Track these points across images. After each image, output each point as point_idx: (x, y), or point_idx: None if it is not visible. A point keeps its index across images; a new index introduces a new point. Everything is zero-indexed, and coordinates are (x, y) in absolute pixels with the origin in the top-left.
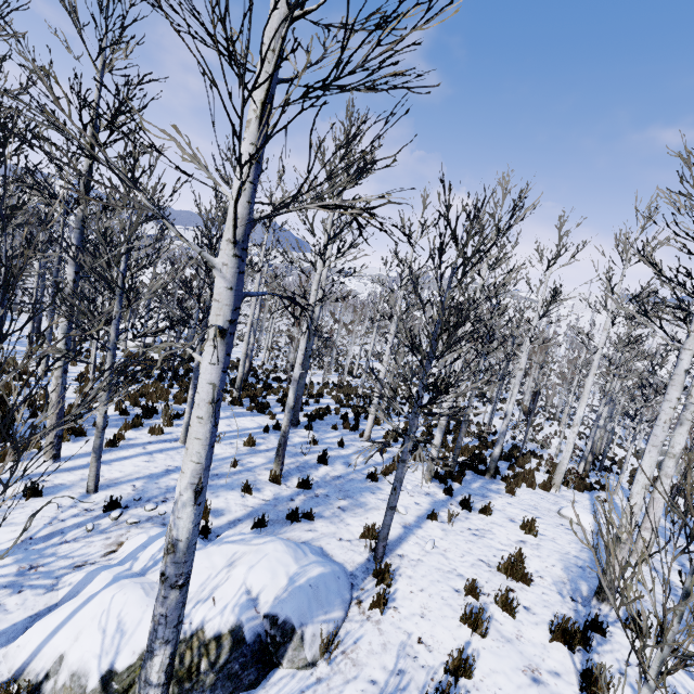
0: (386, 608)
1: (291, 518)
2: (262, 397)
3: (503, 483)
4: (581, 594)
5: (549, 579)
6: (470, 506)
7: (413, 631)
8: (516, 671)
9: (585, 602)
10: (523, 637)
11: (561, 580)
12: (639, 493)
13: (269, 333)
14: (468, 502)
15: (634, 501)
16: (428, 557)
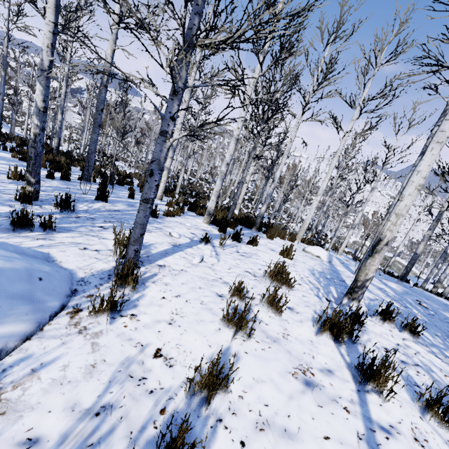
0: (118, 317)
1: (12, 224)
2: (66, 164)
3: (264, 234)
4: (333, 296)
5: (306, 286)
6: (240, 238)
7: (151, 342)
8: (286, 376)
9: (337, 301)
10: (289, 335)
11: (315, 286)
12: (411, 195)
13: (87, 127)
14: (239, 235)
15: (405, 203)
16: (194, 269)
